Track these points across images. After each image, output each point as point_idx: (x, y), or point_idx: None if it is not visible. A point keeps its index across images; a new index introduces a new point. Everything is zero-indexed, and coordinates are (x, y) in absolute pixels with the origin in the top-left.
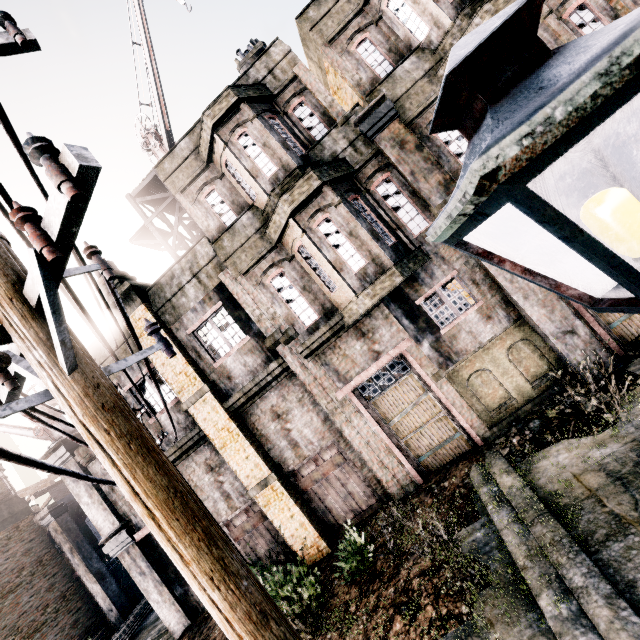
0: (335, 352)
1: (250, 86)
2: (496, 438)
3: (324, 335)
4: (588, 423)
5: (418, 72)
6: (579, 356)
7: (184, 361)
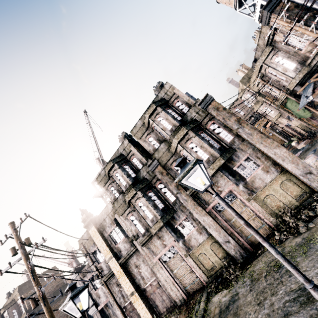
0: (151, 244)
1: (117, 157)
2: (207, 284)
3: (146, 238)
4: (229, 283)
5: (164, 149)
6: (233, 251)
7: (106, 245)
